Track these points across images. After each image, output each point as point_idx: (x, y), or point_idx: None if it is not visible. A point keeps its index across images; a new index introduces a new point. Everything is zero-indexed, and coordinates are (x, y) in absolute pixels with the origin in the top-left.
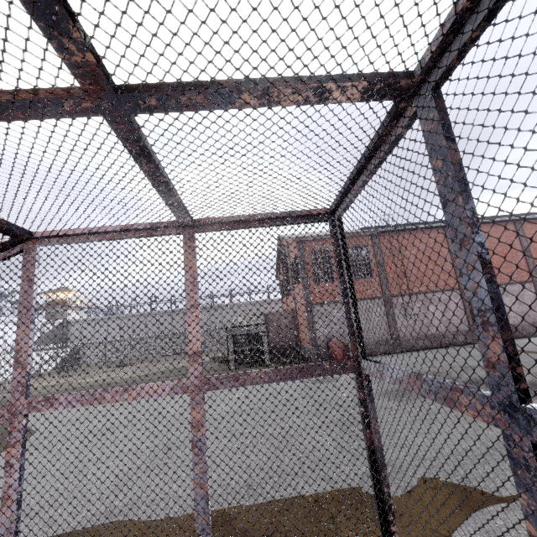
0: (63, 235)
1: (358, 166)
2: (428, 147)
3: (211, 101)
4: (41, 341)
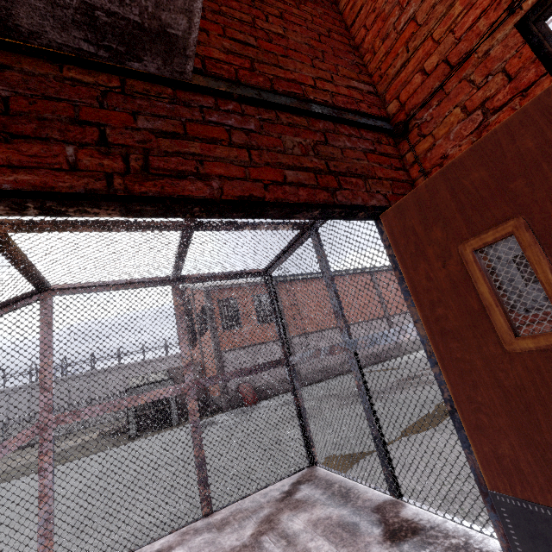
0: (78, 287)
1: (284, 250)
2: (315, 250)
3: (233, 228)
4: None
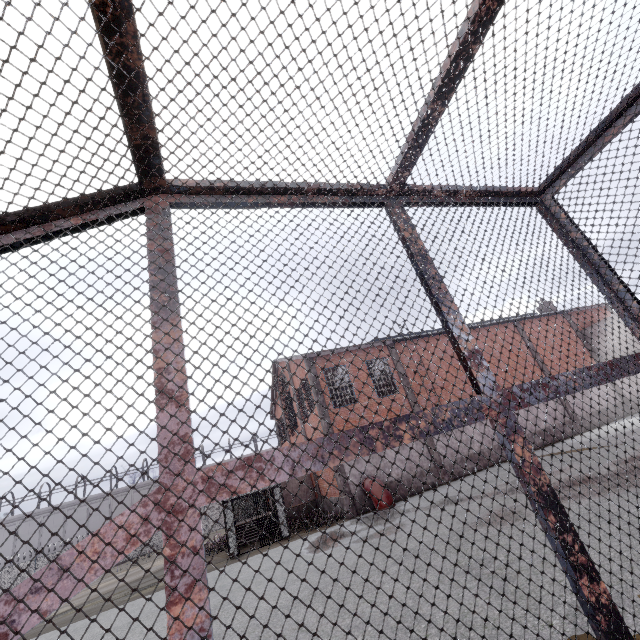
0: (218, 188)
1: (638, 90)
2: None
3: None
4: None
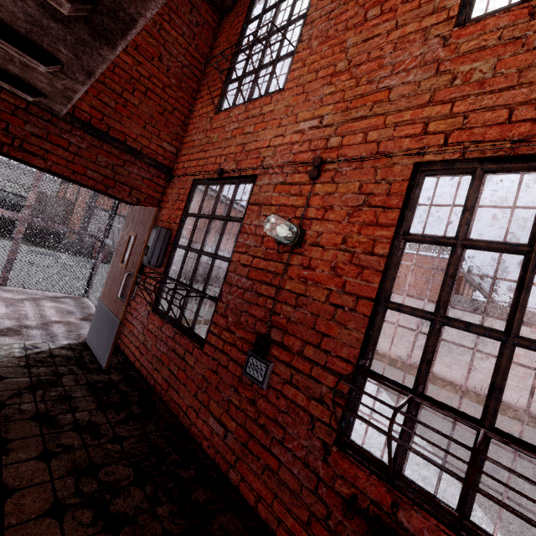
0: None
1: None
2: None
3: None
4: None
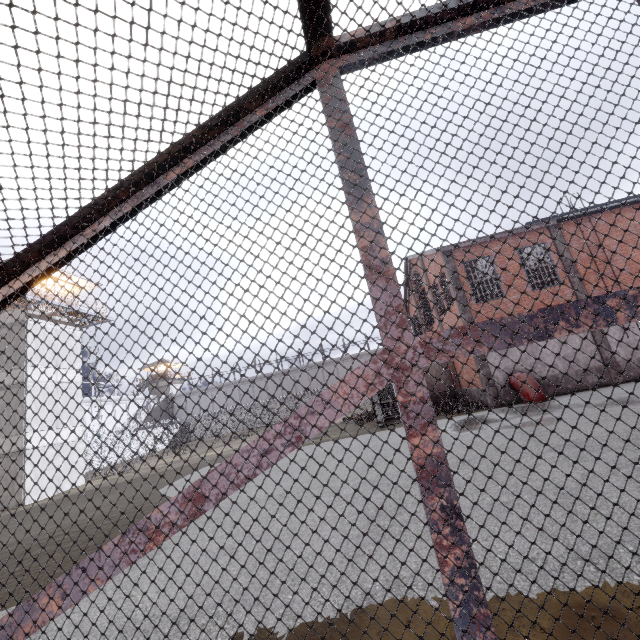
0: (389, 31)
1: None
2: None
3: None
4: (149, 419)
